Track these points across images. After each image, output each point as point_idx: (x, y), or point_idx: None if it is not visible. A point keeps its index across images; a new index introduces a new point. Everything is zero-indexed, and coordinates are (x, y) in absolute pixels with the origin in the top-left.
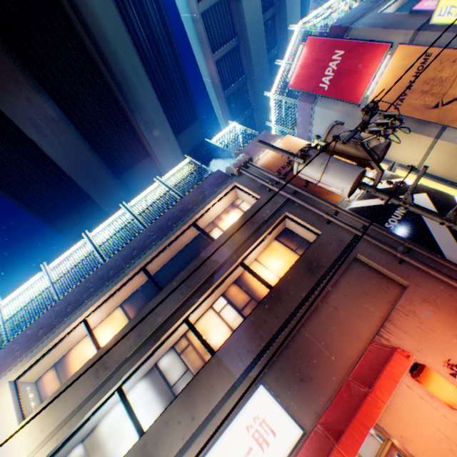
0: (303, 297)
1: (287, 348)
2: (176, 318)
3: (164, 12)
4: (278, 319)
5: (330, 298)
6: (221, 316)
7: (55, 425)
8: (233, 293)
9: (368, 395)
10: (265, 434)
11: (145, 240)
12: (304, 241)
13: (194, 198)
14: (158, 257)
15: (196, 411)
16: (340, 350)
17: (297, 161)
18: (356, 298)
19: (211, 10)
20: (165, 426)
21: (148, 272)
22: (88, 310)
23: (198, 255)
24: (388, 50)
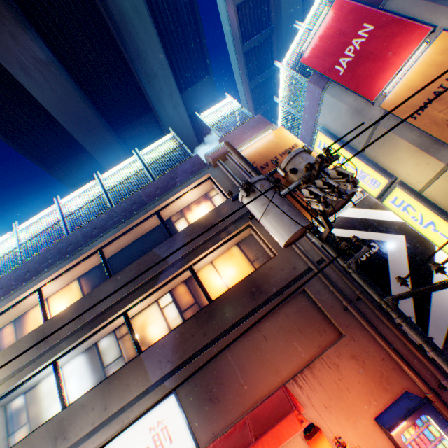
0: (236, 321)
1: (207, 366)
2: (115, 310)
3: None
4: (206, 337)
5: (264, 326)
6: (163, 313)
7: None
8: (180, 293)
9: (250, 447)
10: (163, 439)
11: (107, 220)
12: (264, 254)
13: (165, 183)
14: (118, 240)
15: (109, 403)
16: (255, 382)
17: (241, 192)
18: (289, 333)
19: None
20: (81, 408)
21: (103, 255)
22: (42, 281)
23: (151, 250)
24: (429, 35)
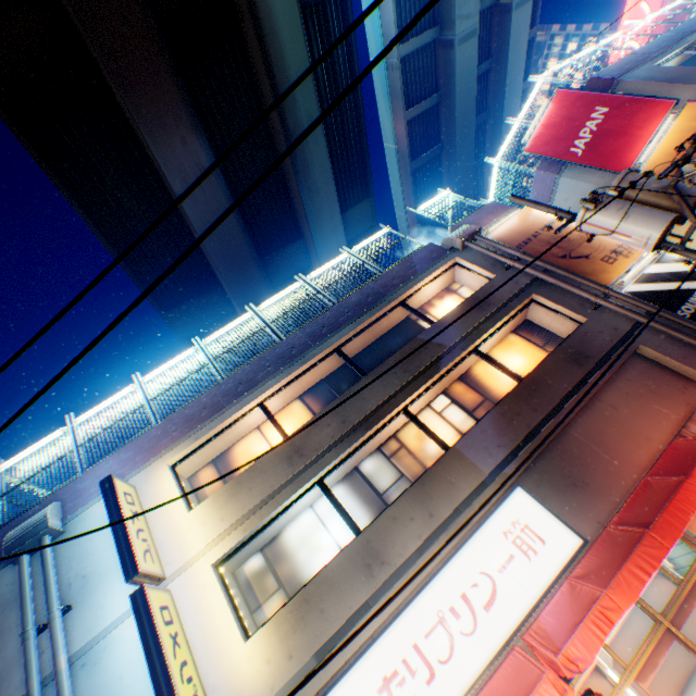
0: (569, 390)
1: (549, 449)
2: (393, 405)
3: (355, 53)
4: (537, 413)
5: (603, 395)
6: (444, 417)
7: (239, 514)
8: (457, 391)
9: (684, 482)
10: (530, 541)
11: (337, 317)
12: (554, 336)
13: (401, 273)
14: (354, 340)
15: (433, 508)
16: (624, 455)
17: (585, 206)
18: (641, 397)
19: (413, 56)
20: (392, 522)
21: (344, 354)
22: (267, 391)
23: (415, 337)
24: (671, 109)
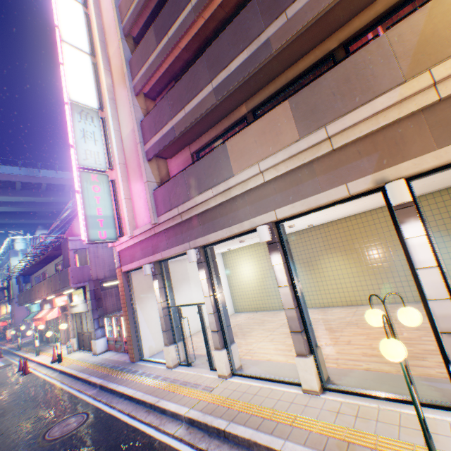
0: None
1: None
2: None
3: None
4: None
5: None
6: None
7: None
8: None
9: None
10: None
11: None
12: None
13: None
14: None
15: None
16: None
17: None
18: None
19: None
20: None
21: None
22: None
23: None
24: None
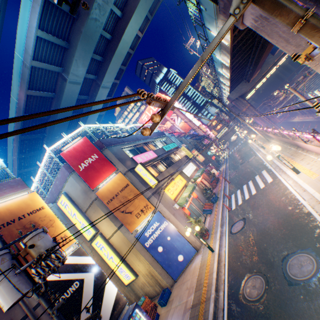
0: None
1: None
2: None
3: None
4: None
5: None
6: None
7: None
8: None
9: None
10: None
11: None
12: None
13: None
14: None
15: None
16: None
17: None
18: None
19: (43, 69)
20: None
21: None
22: None
23: None
24: (117, 170)
